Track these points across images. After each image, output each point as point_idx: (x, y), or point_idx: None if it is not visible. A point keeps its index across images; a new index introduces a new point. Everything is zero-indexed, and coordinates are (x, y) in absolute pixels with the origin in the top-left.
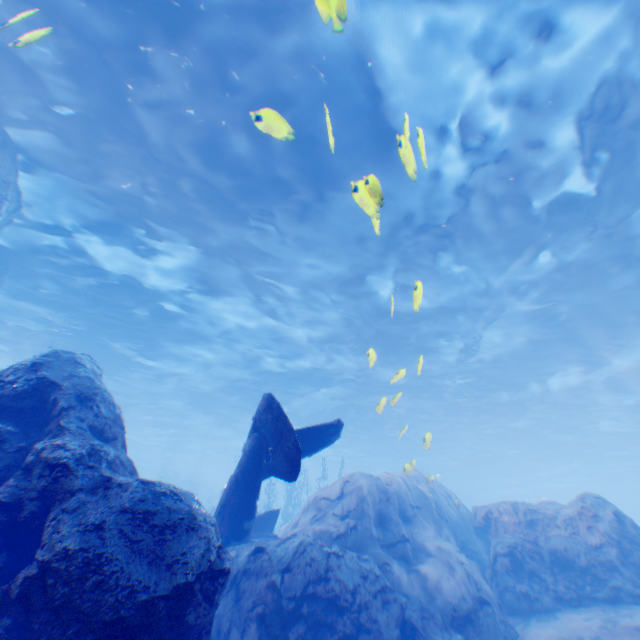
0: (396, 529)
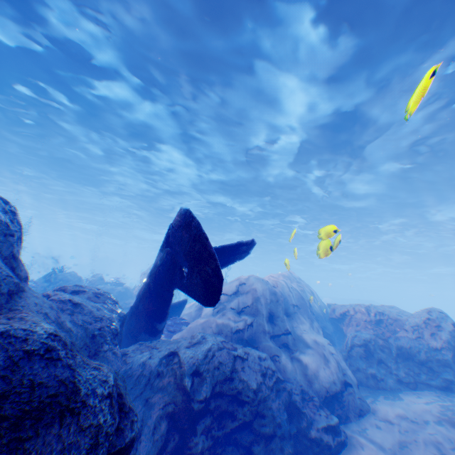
0: (282, 325)
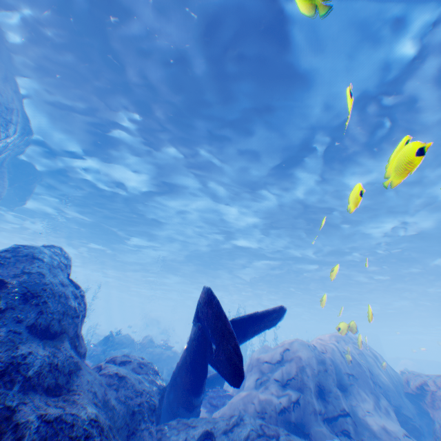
0: (337, 403)
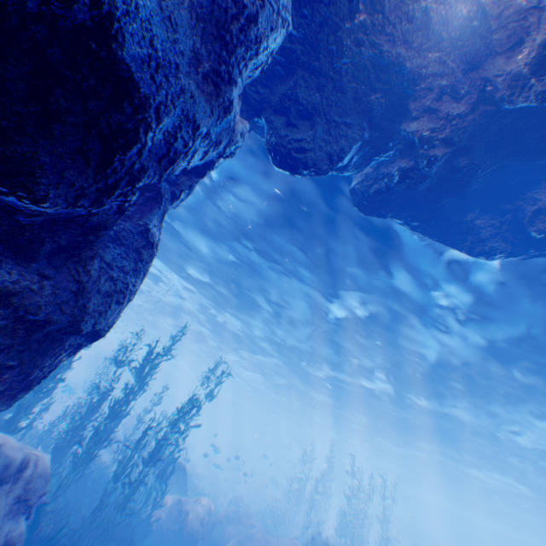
0: None
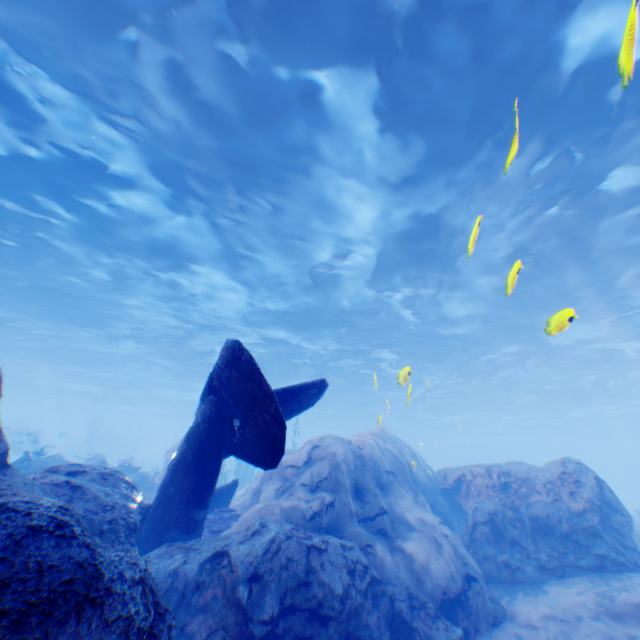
0: (375, 501)
